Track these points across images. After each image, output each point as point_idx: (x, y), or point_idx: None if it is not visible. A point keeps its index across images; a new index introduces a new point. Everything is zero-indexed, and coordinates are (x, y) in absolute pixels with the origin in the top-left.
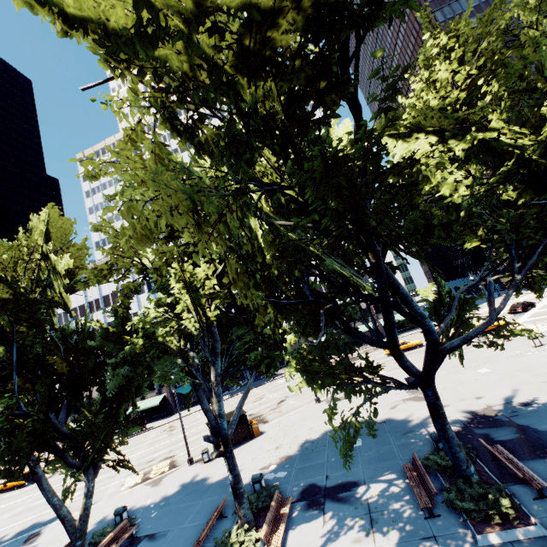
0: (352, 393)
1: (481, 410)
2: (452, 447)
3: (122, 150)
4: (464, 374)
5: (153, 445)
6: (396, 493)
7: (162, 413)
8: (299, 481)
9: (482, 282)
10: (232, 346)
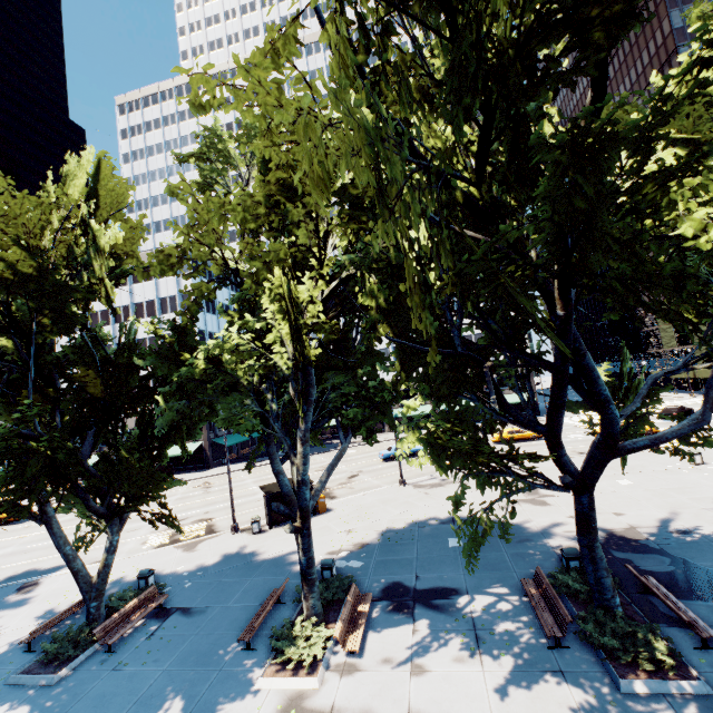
0: (487, 483)
1: (622, 530)
2: (598, 570)
3: (253, 64)
4: (598, 483)
5: (183, 502)
6: (509, 611)
7: (196, 464)
8: (380, 576)
9: (686, 370)
10: (325, 396)
